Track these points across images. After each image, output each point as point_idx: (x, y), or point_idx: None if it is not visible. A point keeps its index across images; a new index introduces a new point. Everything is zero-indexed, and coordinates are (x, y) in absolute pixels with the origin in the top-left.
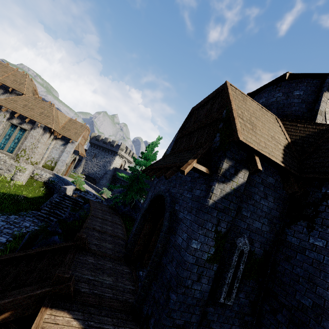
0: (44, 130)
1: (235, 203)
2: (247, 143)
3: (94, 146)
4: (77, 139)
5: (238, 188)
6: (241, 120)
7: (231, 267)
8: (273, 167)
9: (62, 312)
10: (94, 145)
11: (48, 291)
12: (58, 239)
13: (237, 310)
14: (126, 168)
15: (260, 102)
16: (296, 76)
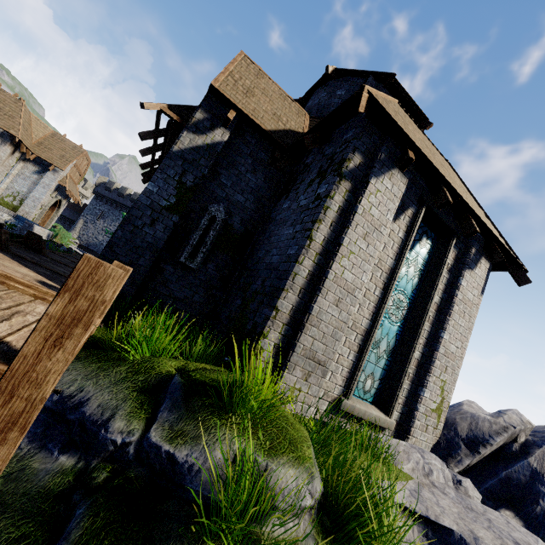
0: (2, 138)
1: (207, 160)
2: (221, 90)
3: (101, 200)
4: (64, 166)
5: (214, 146)
6: (233, 80)
7: (198, 229)
8: (267, 143)
9: None
10: (102, 198)
11: None
12: None
13: (204, 280)
14: None
15: (307, 106)
16: (342, 73)
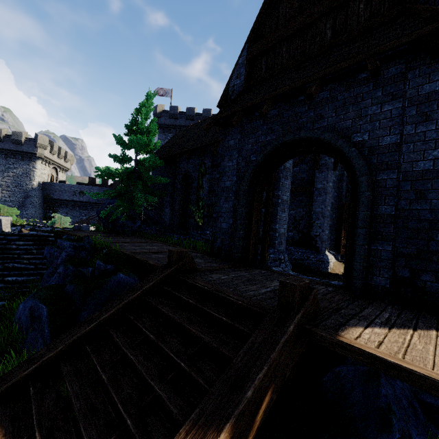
0: None
1: None
2: None
3: None
4: None
5: None
6: None
7: None
8: None
9: (349, 330)
10: None
11: (300, 319)
12: (128, 278)
13: None
14: (62, 180)
15: None
16: None
